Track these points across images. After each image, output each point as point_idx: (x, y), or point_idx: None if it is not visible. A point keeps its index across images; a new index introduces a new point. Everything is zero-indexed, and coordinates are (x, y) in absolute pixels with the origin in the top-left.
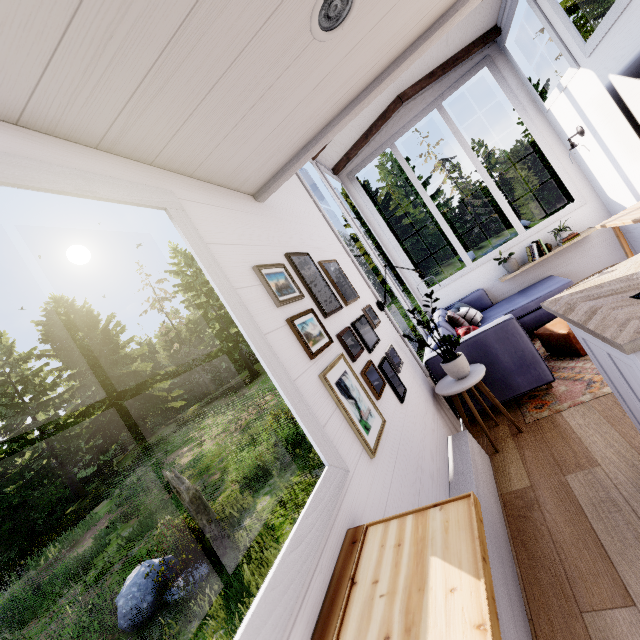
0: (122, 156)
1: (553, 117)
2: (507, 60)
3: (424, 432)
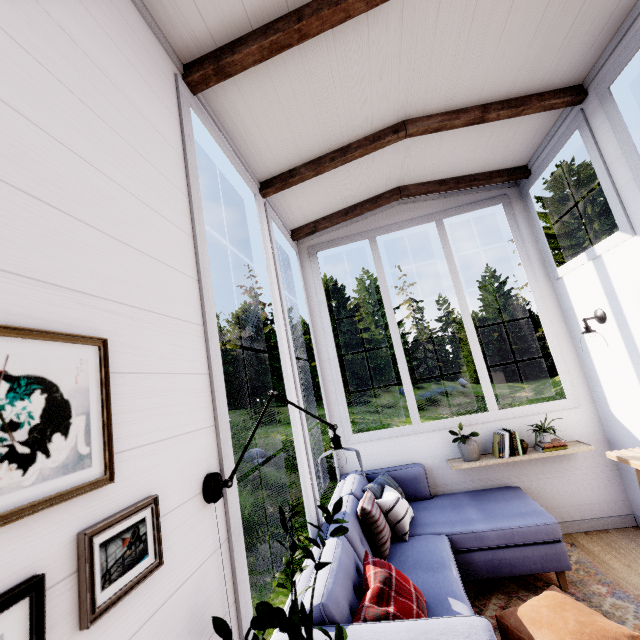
0: None
1: (564, 288)
2: (525, 208)
3: None
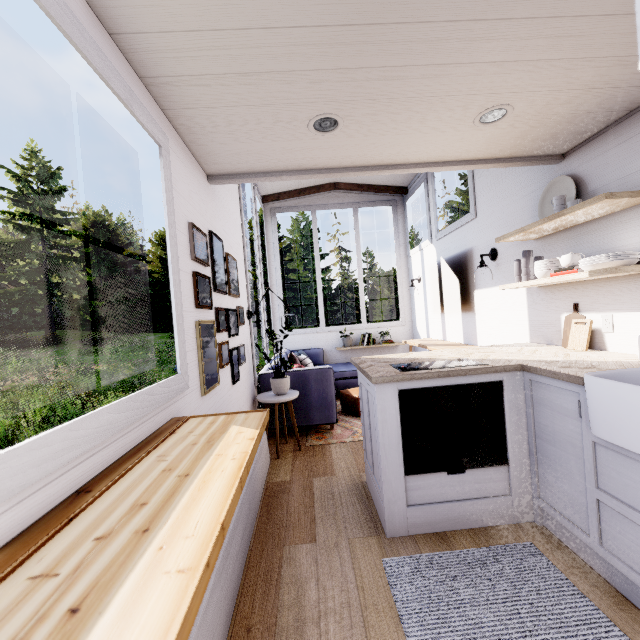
0: (150, 93)
1: (411, 262)
2: (404, 211)
3: None
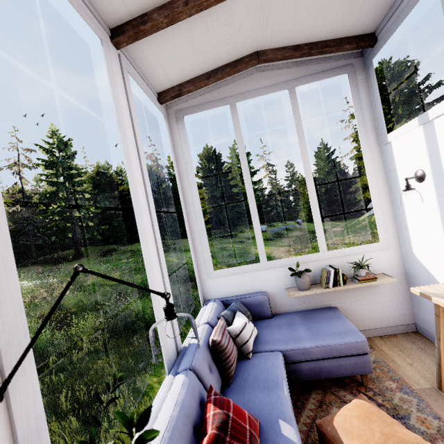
0: None
1: (390, 151)
2: (367, 78)
3: None
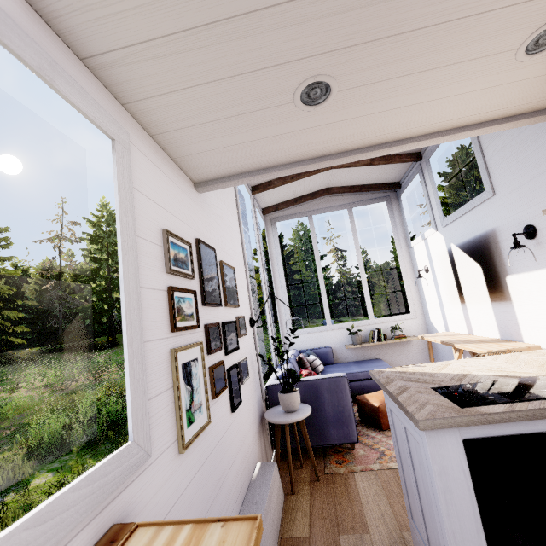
0: (101, 82)
1: (414, 253)
2: (399, 205)
3: (239, 449)
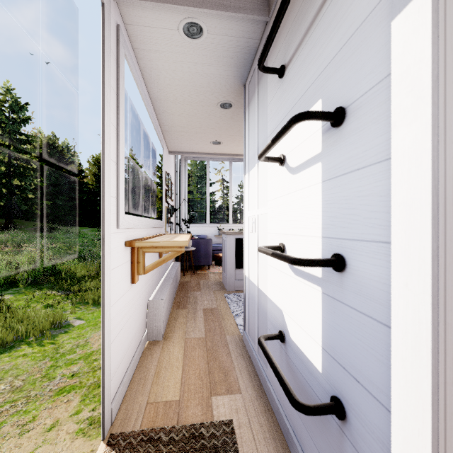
0: (162, 132)
1: None
2: None
3: None
